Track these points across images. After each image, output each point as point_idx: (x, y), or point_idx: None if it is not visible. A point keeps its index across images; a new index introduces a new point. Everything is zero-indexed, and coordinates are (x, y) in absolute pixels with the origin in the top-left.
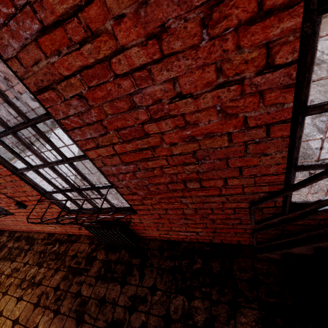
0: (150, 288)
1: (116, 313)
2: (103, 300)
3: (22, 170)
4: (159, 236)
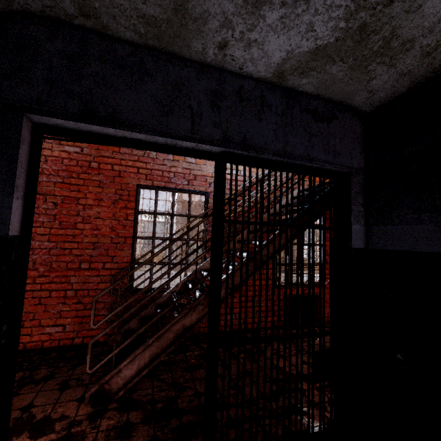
0: None
1: None
2: None
3: None
4: None
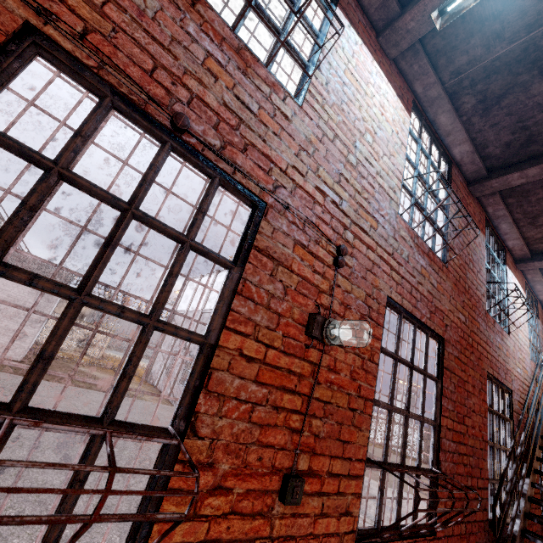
0: None
1: None
2: None
3: (382, 403)
4: None
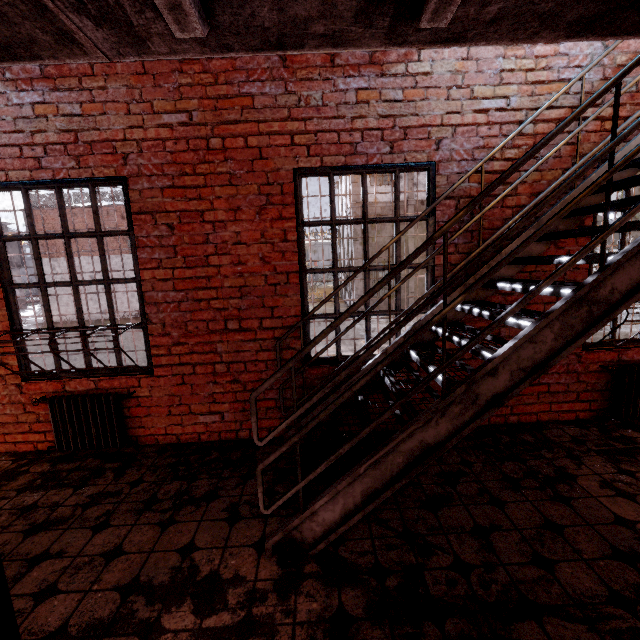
0: (132, 482)
1: (56, 513)
2: (32, 506)
3: (22, 285)
4: (165, 433)
